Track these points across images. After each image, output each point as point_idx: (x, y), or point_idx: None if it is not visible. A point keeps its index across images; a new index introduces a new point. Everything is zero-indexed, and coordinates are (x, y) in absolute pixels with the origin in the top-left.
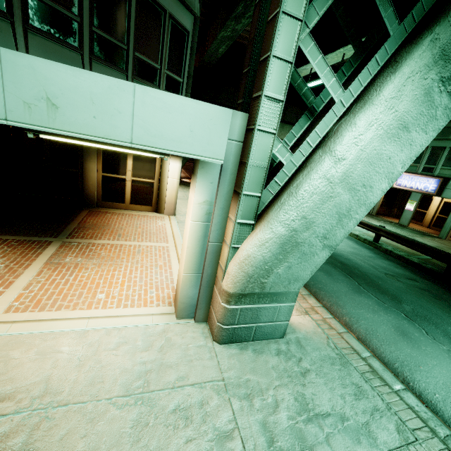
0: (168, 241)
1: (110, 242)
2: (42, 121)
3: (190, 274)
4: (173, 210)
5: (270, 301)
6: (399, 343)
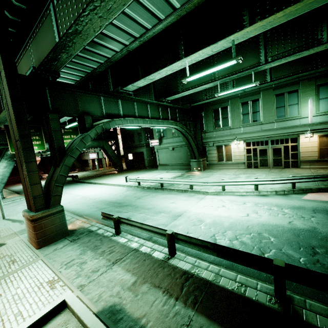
0: None
1: None
2: None
3: None
4: None
5: None
6: None
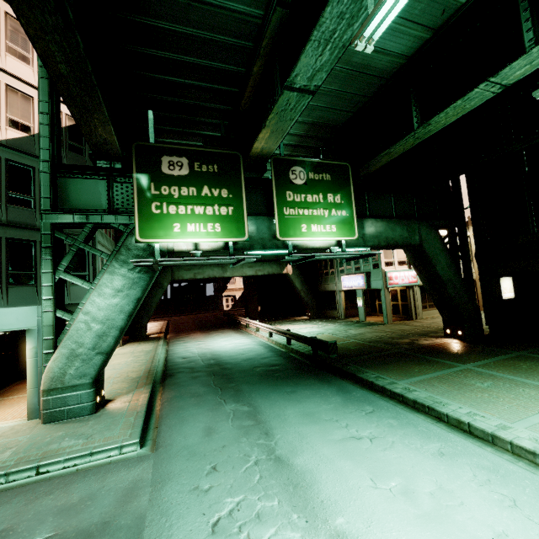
0: None
1: (20, 396)
2: None
3: (32, 389)
4: None
5: (71, 391)
6: (185, 404)
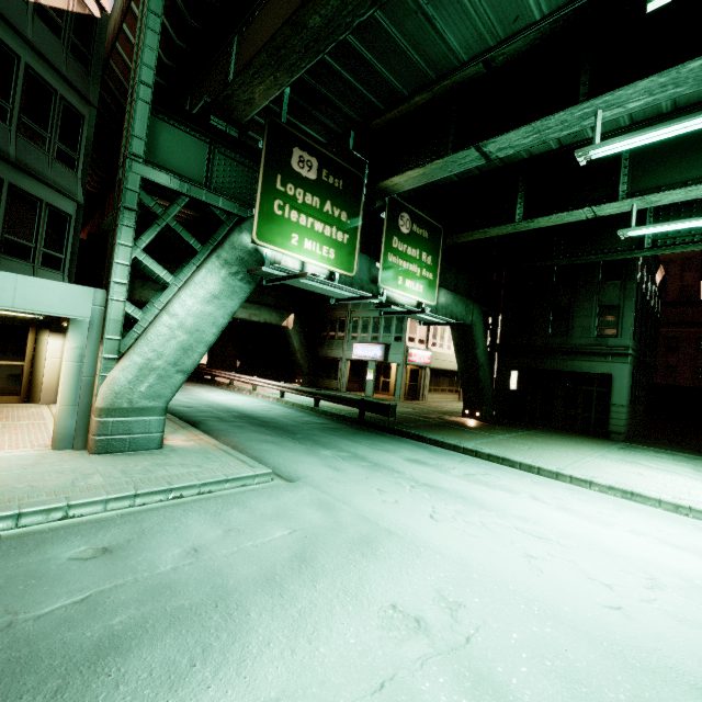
0: (45, 419)
1: None
2: None
3: (67, 406)
4: (55, 397)
5: (139, 415)
6: (269, 448)
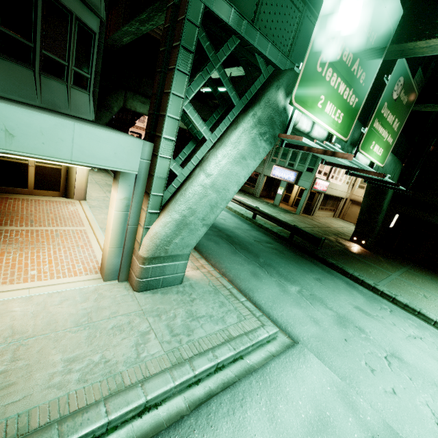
0: (84, 225)
1: (24, 228)
2: (0, 145)
3: (114, 248)
4: (84, 195)
5: (171, 261)
6: (251, 280)
